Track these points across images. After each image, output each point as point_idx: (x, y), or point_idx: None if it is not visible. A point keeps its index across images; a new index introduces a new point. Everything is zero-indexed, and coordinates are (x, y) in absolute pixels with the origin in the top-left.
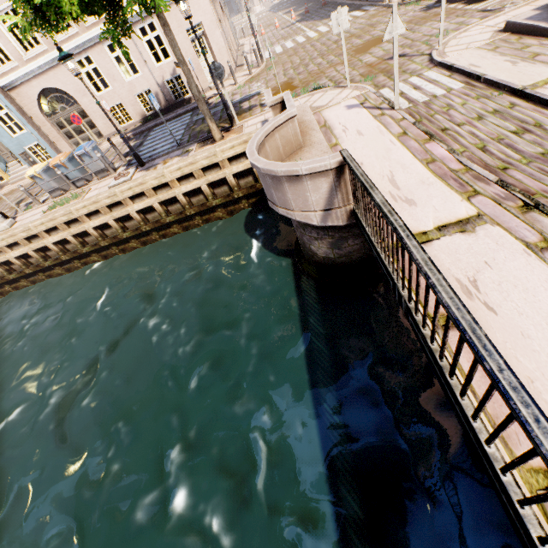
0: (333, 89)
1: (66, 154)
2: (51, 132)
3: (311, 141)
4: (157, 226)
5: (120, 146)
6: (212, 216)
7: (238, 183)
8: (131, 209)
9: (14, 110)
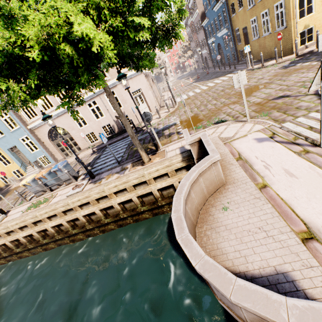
0: (234, 122)
1: (47, 169)
2: (53, 149)
3: (232, 177)
4: (97, 225)
5: (87, 157)
6: (141, 217)
7: (161, 194)
8: (78, 214)
9: (34, 139)
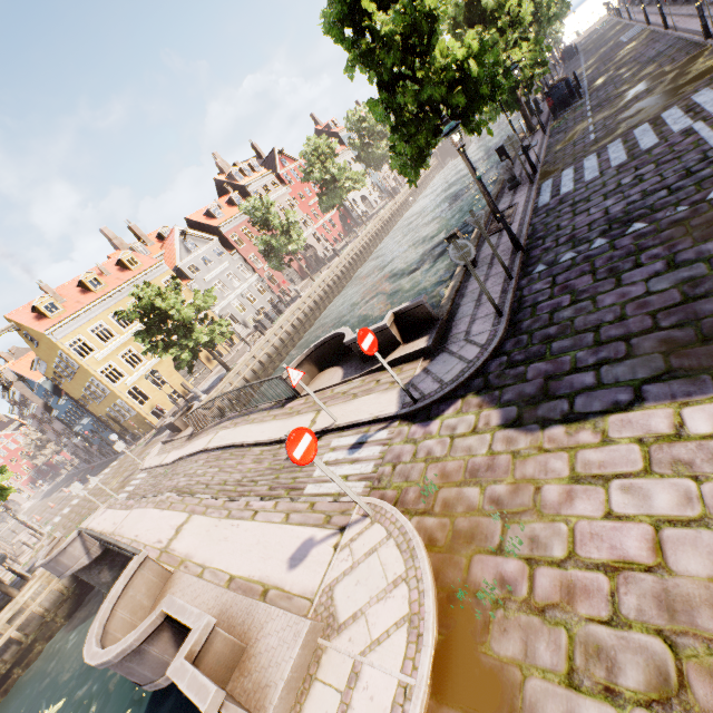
0: (95, 512)
1: None
2: None
3: None
4: None
5: None
6: (32, 655)
7: (47, 609)
8: None
9: None
